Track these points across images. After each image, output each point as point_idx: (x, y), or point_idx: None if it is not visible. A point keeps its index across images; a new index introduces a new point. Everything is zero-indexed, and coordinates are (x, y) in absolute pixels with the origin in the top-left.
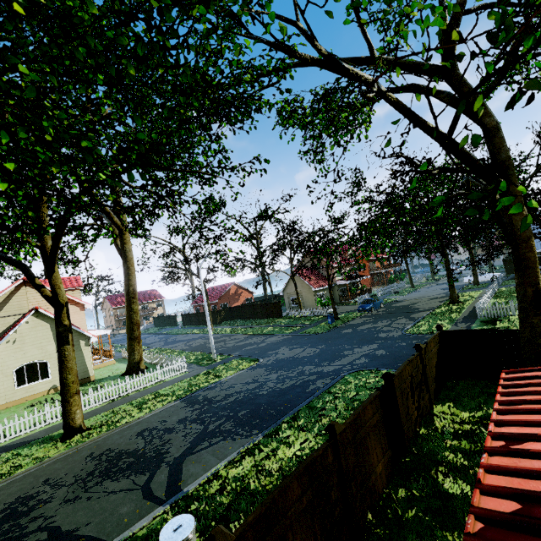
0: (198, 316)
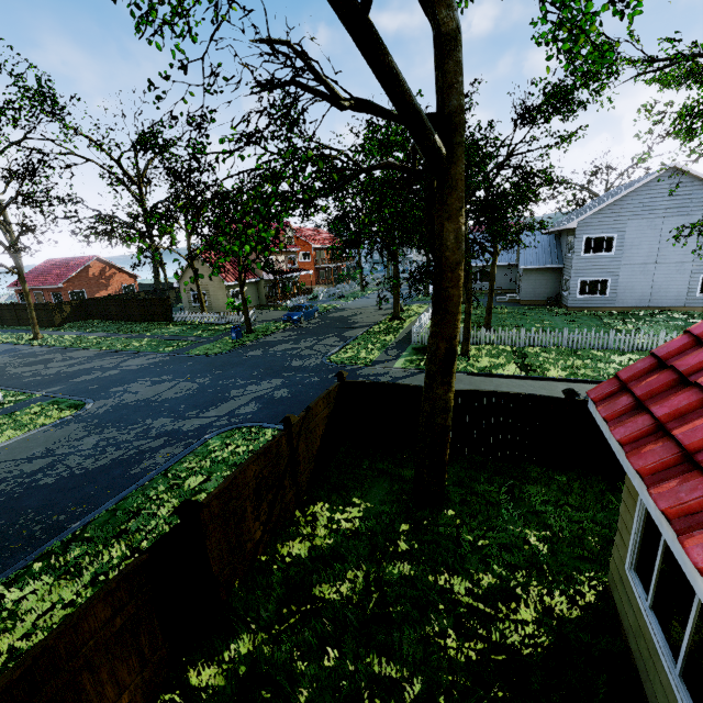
0: (16, 310)
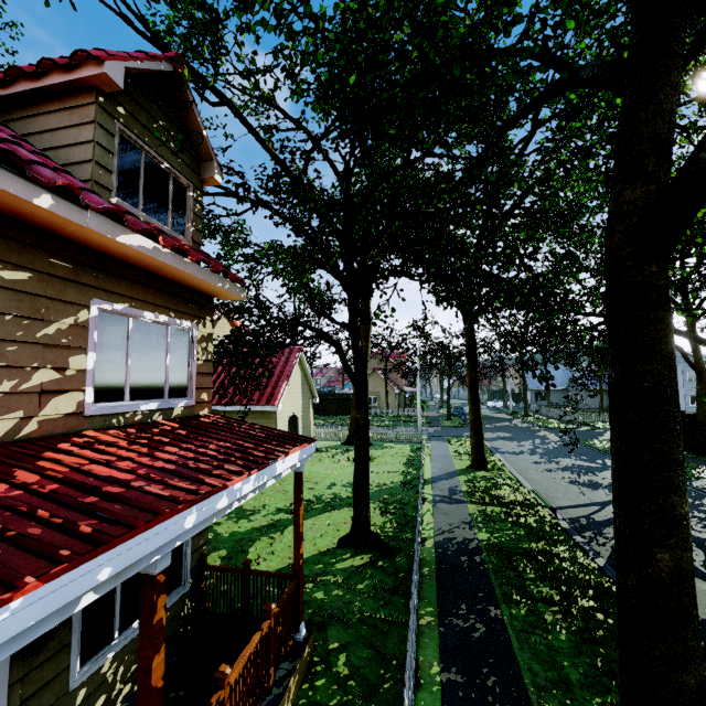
0: None
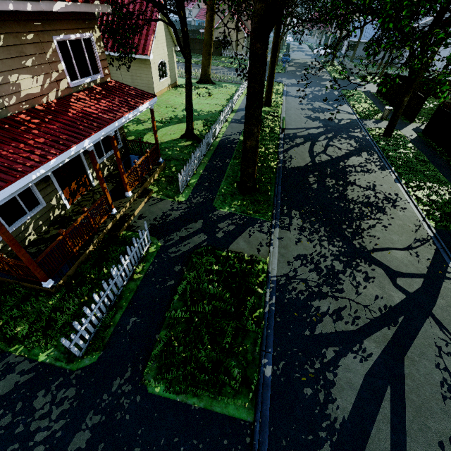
0: None
